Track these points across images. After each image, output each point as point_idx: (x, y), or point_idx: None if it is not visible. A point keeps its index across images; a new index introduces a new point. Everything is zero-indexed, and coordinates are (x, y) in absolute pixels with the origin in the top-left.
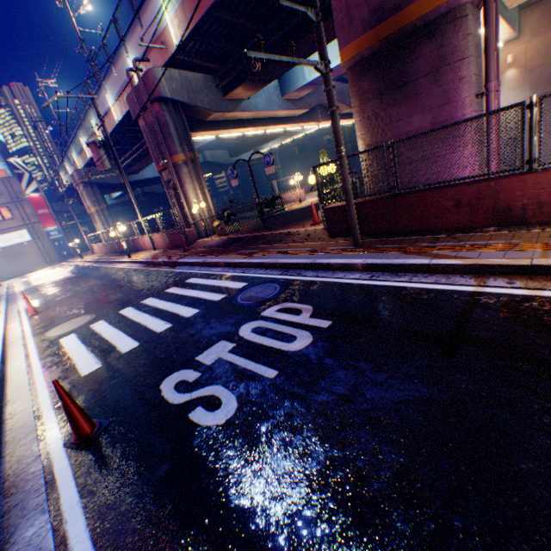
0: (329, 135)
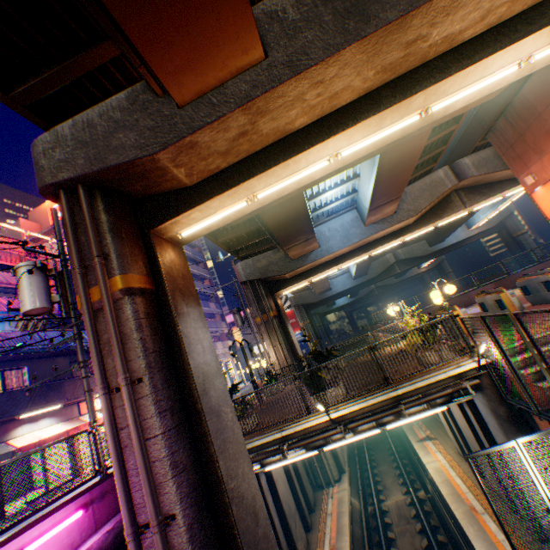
0: None
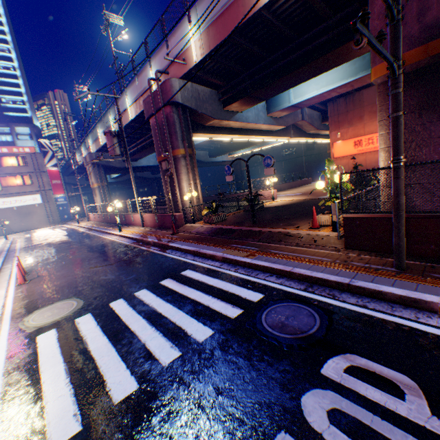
0: (287, 149)
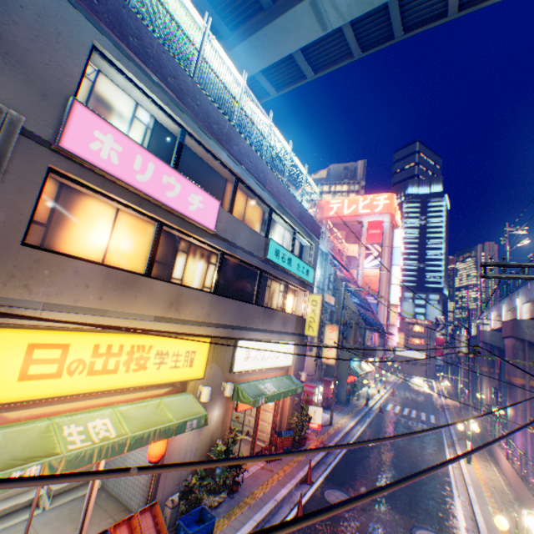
0: None
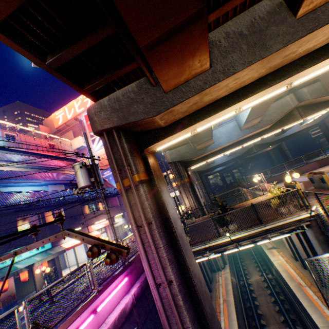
0: None
